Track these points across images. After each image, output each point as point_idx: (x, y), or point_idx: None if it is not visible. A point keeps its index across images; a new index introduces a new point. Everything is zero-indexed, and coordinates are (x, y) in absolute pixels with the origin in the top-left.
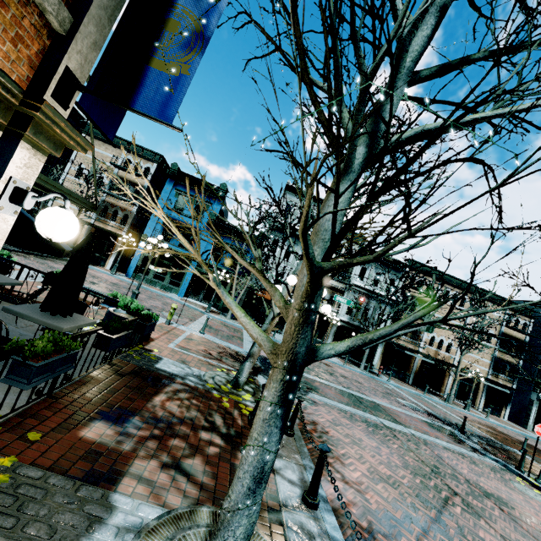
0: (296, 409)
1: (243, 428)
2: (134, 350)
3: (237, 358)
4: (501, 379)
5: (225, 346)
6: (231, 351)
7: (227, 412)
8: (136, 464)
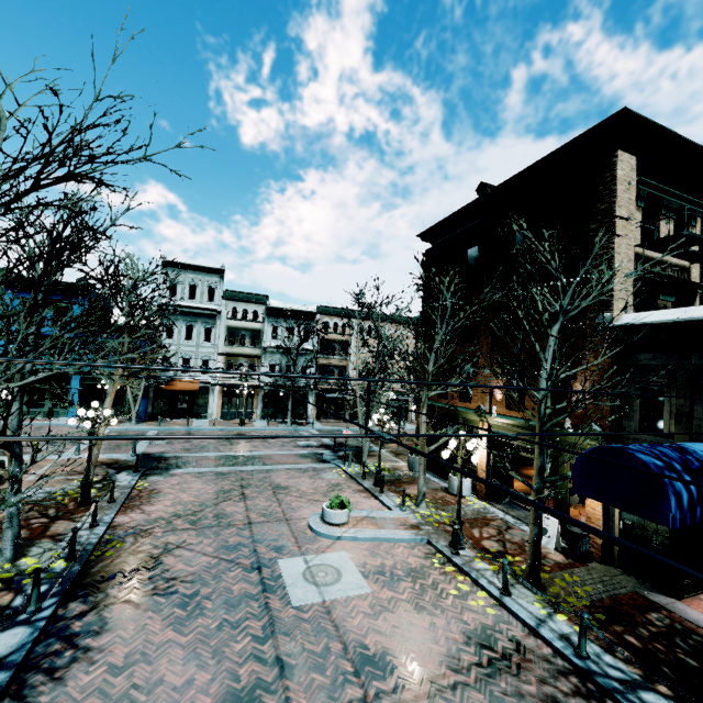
0: (112, 487)
1: (72, 510)
2: None
3: (110, 465)
4: None
5: (104, 458)
6: (109, 460)
7: (64, 505)
8: None
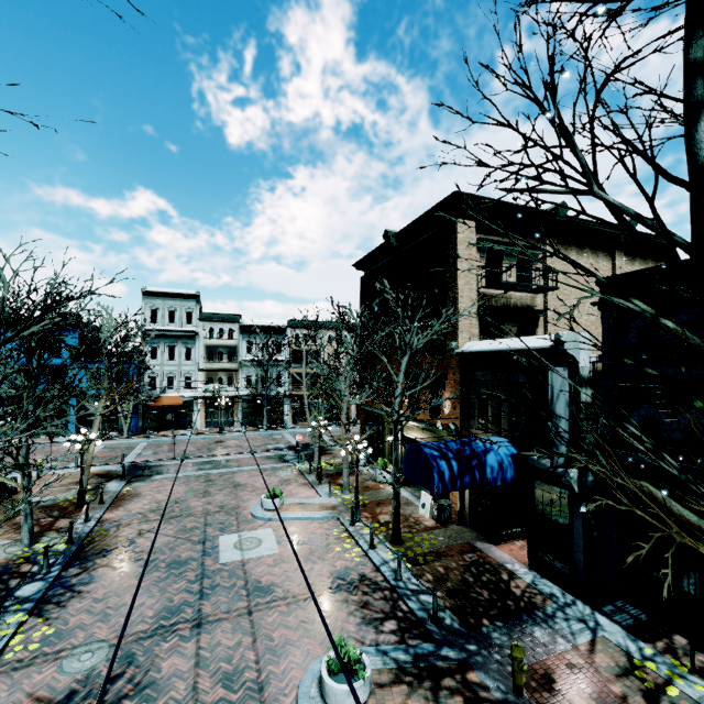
0: (101, 492)
1: (71, 511)
2: (6, 503)
3: (103, 476)
4: None
5: (99, 470)
6: (102, 472)
7: (65, 508)
8: (4, 536)
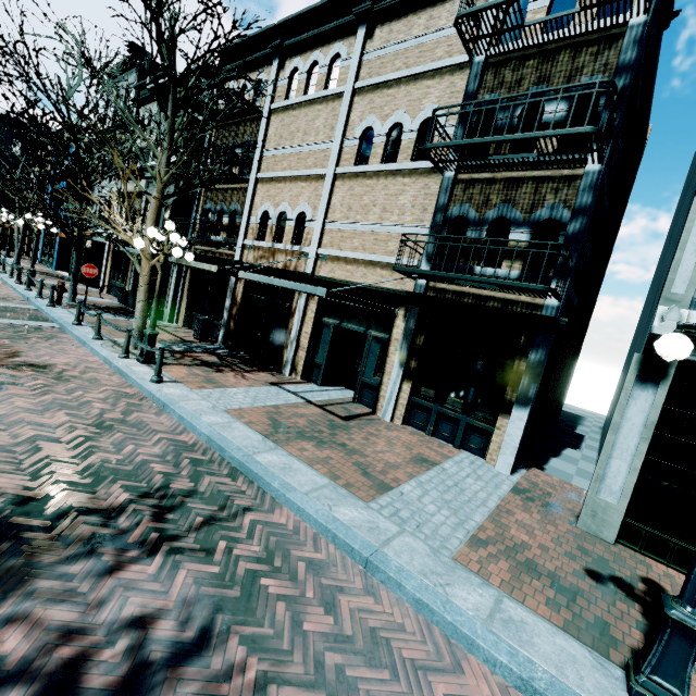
0: None
1: None
2: None
3: None
4: (485, 291)
5: None
6: None
7: None
8: None
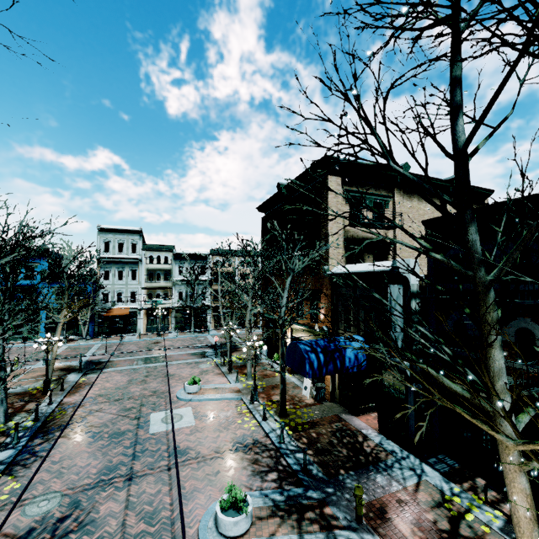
0: (62, 382)
1: (38, 397)
2: None
3: (65, 369)
4: None
5: (62, 365)
6: (64, 367)
7: (34, 394)
8: None
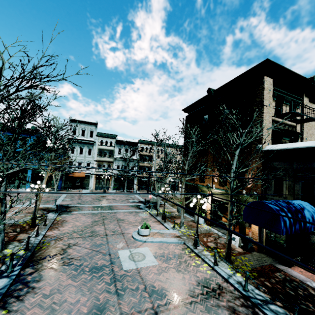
0: (45, 219)
1: (27, 229)
2: None
3: (45, 210)
4: None
5: (42, 206)
6: (44, 207)
7: (24, 227)
8: None
